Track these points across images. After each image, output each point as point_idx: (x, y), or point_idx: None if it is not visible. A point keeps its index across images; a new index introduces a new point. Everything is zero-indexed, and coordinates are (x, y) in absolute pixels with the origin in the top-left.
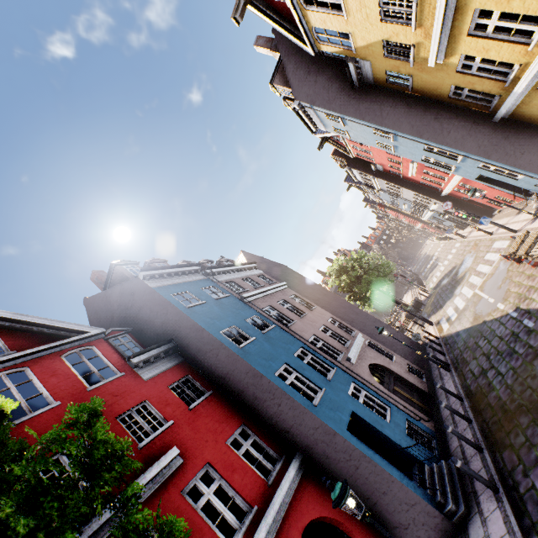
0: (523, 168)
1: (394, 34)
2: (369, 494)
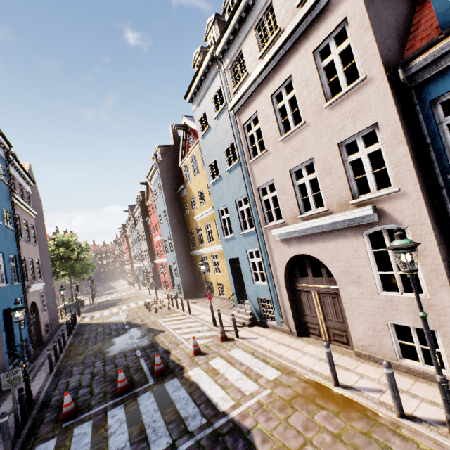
0: (180, 275)
1: (197, 199)
2: None
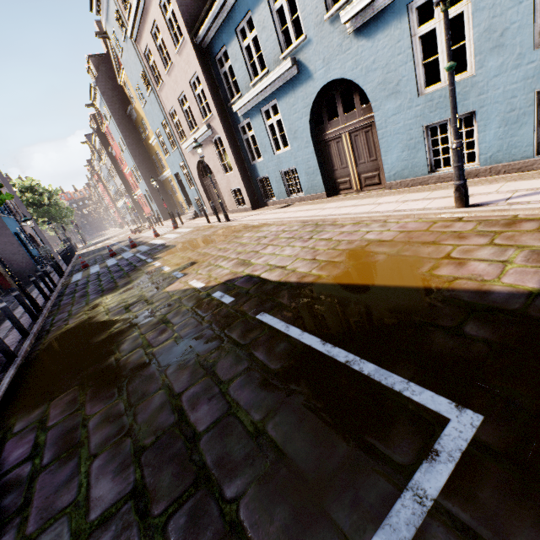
0: (155, 200)
1: (147, 122)
2: (8, 258)
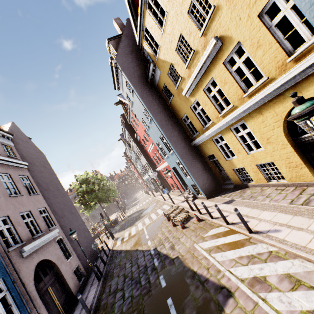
0: (191, 173)
1: (177, 63)
2: None
